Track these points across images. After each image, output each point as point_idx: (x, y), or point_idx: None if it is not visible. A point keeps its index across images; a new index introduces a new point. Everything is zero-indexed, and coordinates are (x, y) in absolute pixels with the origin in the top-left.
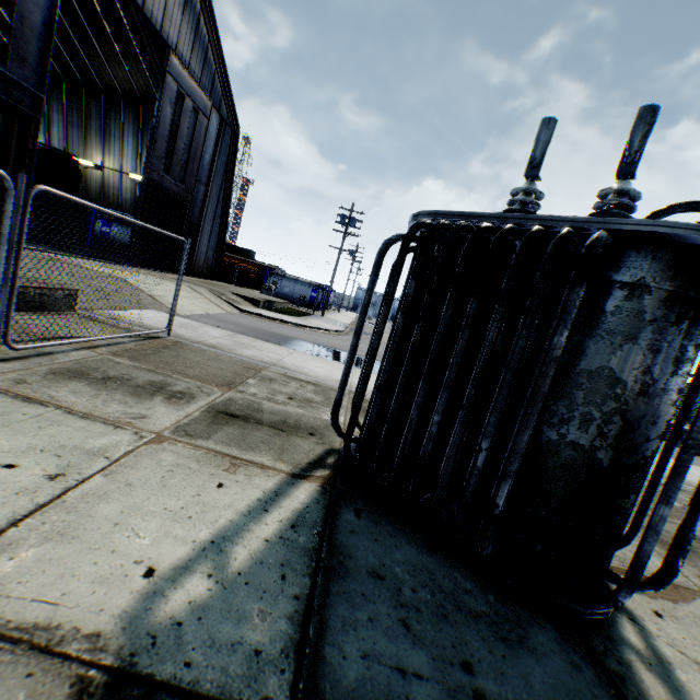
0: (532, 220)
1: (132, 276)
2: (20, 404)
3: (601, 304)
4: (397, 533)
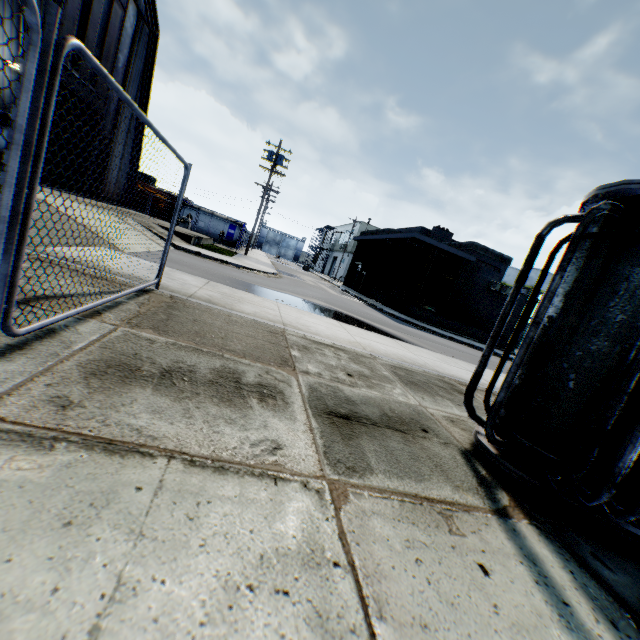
0: None
1: (50, 197)
2: (106, 462)
3: None
4: None
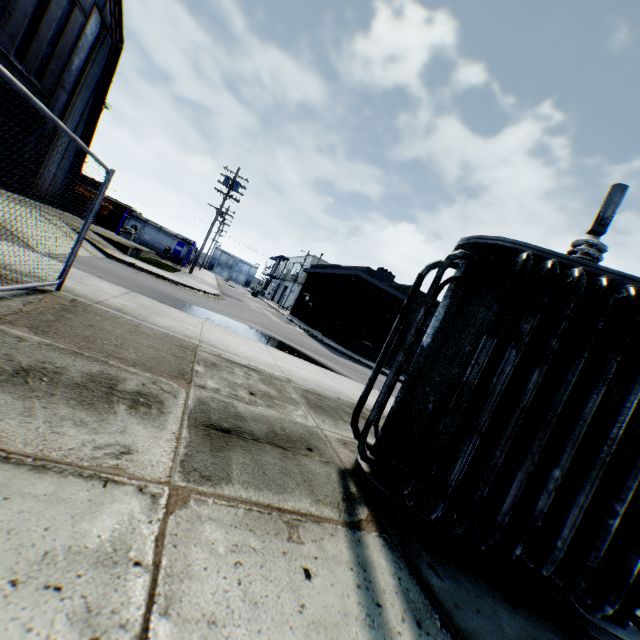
0: (633, 281)
1: None
2: None
3: None
4: (478, 589)
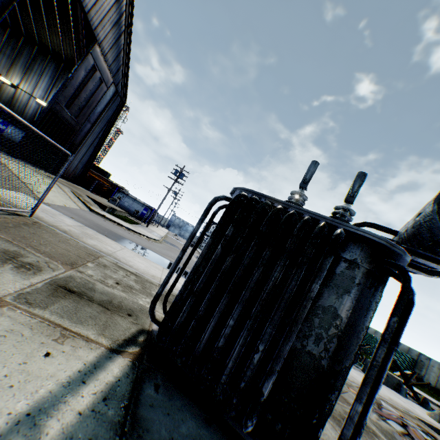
0: (304, 211)
1: (14, 164)
2: None
3: (334, 268)
4: (184, 407)
